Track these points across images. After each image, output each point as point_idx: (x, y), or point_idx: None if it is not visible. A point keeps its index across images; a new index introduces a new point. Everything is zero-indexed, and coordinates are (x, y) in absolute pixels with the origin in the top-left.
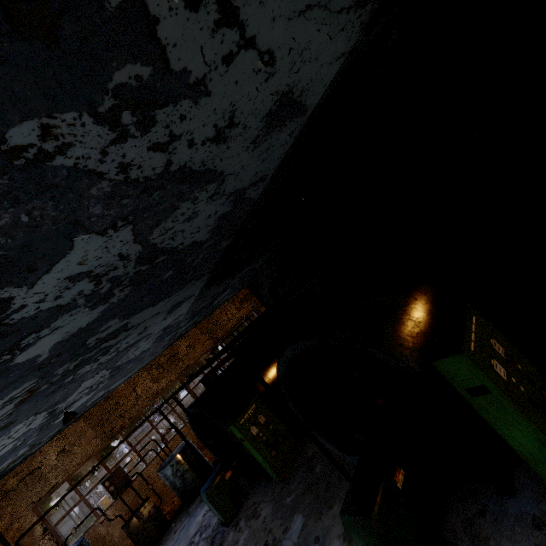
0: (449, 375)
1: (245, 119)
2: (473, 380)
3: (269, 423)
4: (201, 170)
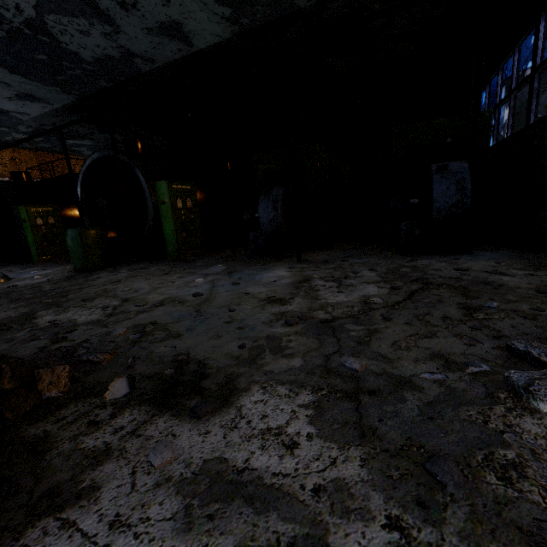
0: (158, 191)
1: (145, 12)
2: (164, 196)
3: (55, 227)
4: (105, 11)
